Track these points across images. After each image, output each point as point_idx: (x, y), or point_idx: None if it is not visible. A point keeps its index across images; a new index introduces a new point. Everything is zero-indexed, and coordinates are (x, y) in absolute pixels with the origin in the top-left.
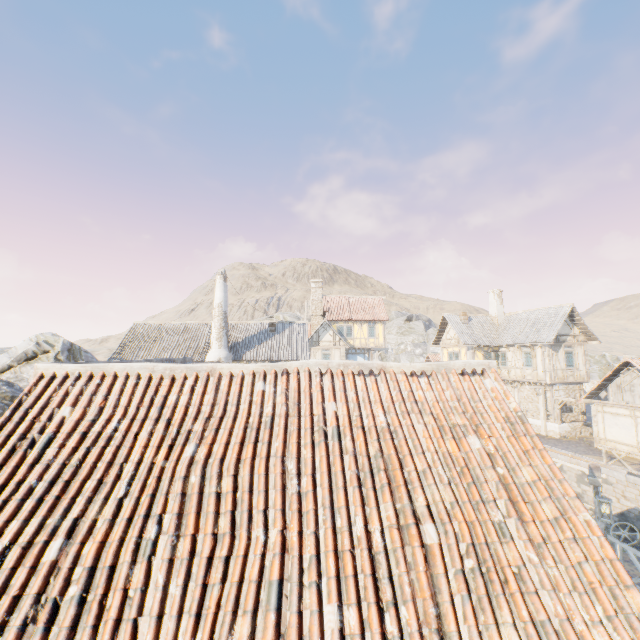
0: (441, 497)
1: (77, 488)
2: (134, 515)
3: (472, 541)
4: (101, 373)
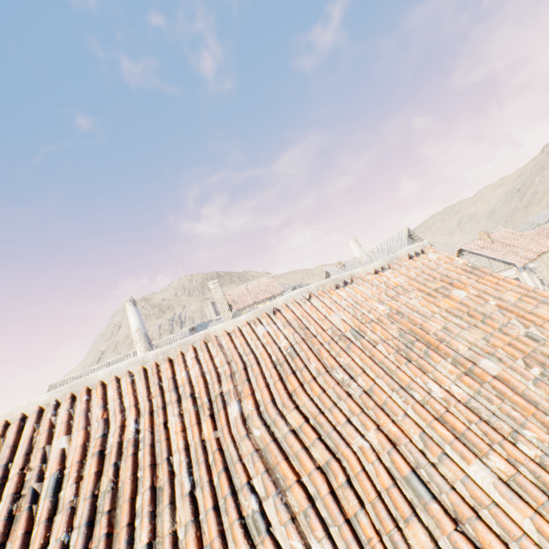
0: (473, 338)
1: (128, 511)
2: (217, 501)
3: (522, 355)
4: (84, 389)
